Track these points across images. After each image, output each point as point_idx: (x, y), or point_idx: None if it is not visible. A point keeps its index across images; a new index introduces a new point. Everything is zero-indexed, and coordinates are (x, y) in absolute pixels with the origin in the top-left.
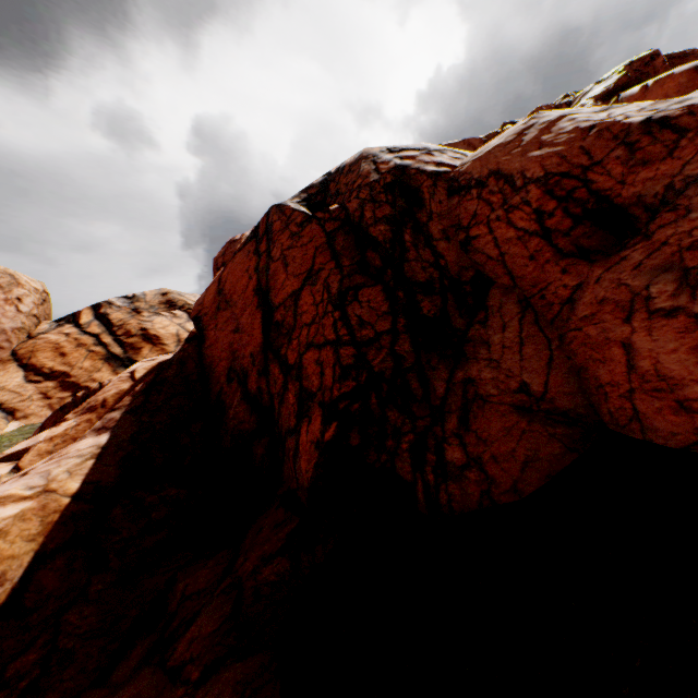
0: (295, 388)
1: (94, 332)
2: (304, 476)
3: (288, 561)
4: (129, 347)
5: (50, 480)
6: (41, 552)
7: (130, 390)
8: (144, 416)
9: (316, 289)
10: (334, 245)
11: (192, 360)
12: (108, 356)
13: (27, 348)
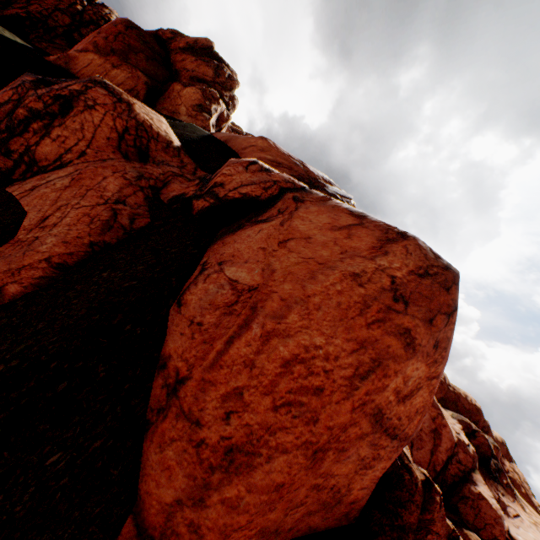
0: (26, 6)
1: None
2: (7, 14)
3: None
4: None
5: None
6: None
7: None
8: None
9: (57, 3)
10: (74, 6)
11: None
12: None
13: None
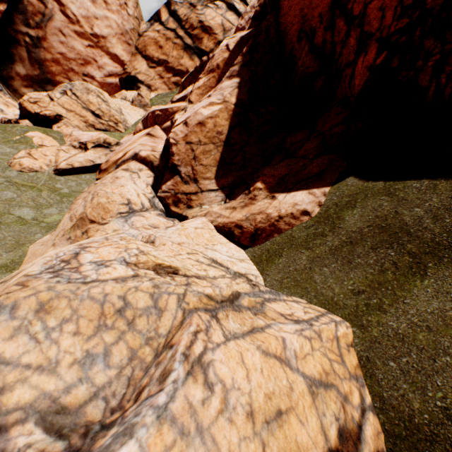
0: (355, 34)
1: (171, 28)
2: (355, 89)
3: (345, 127)
4: (194, 38)
5: (224, 97)
6: (230, 126)
7: (229, 58)
8: (252, 67)
9: None
10: None
11: (272, 28)
12: (184, 47)
13: (141, 44)
